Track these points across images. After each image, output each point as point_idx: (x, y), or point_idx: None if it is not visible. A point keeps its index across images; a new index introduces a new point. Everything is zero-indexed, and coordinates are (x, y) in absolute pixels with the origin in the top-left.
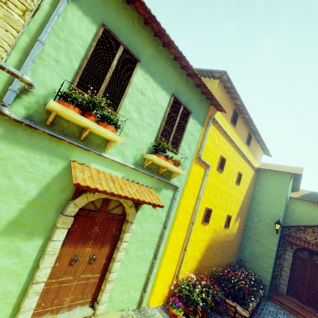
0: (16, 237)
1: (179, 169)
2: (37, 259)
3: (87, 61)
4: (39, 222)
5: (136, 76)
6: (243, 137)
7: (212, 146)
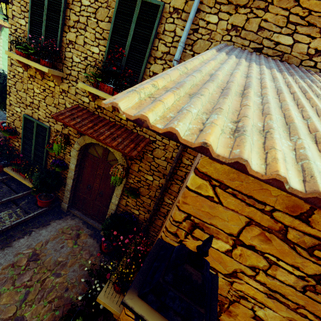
0: None
1: None
2: None
3: None
4: None
5: None
6: None
7: None
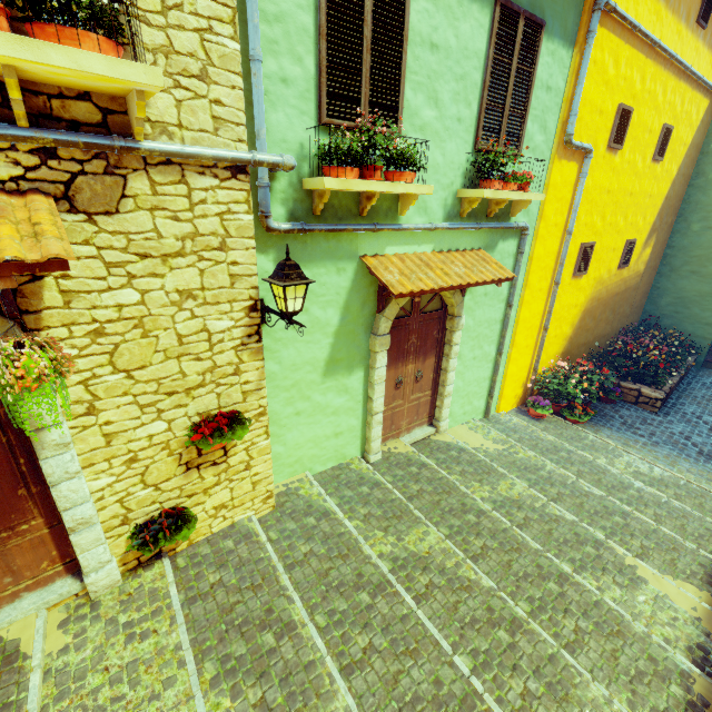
0: (338, 375)
1: (531, 194)
2: (364, 391)
3: (325, 41)
4: (353, 352)
5: (412, 5)
6: (688, 8)
7: (597, 91)
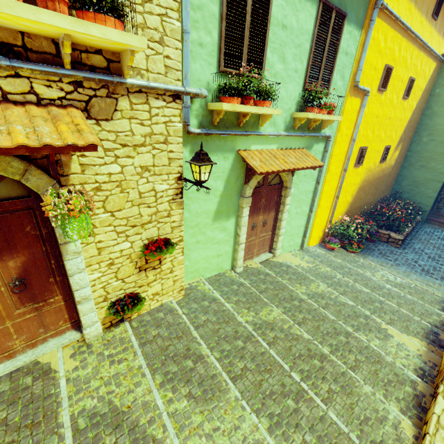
0: (221, 220)
1: (334, 117)
2: (235, 230)
3: (225, 22)
4: (230, 207)
5: (273, 1)
6: (427, 8)
7: (374, 56)
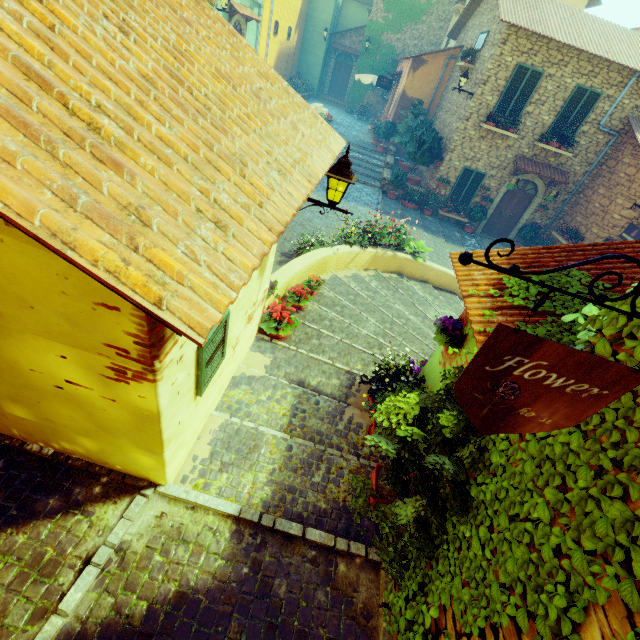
0: None
1: None
2: None
3: None
4: None
5: None
6: None
7: None
